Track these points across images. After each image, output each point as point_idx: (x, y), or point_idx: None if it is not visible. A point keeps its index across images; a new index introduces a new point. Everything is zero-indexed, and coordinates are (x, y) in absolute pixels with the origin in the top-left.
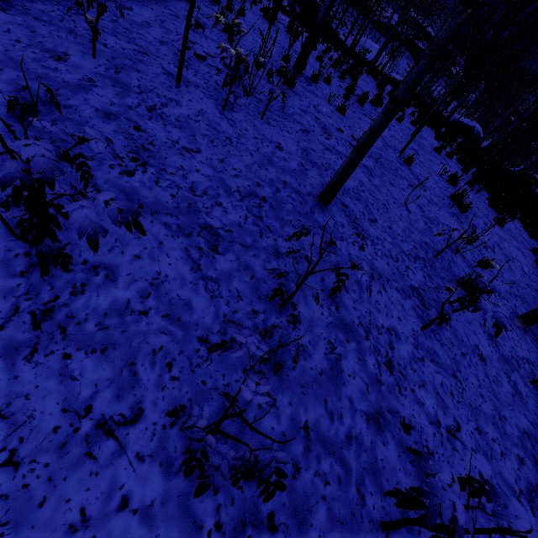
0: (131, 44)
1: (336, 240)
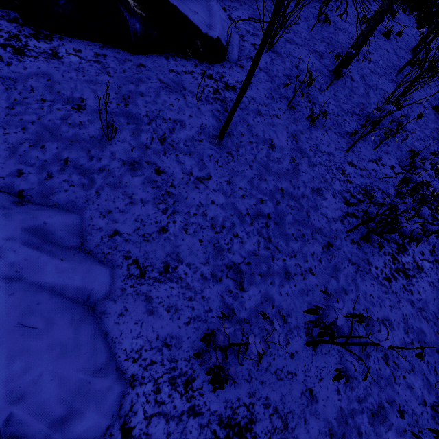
0: None
1: (332, 10)
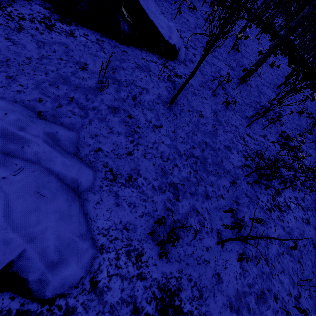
0: None
1: (240, 45)
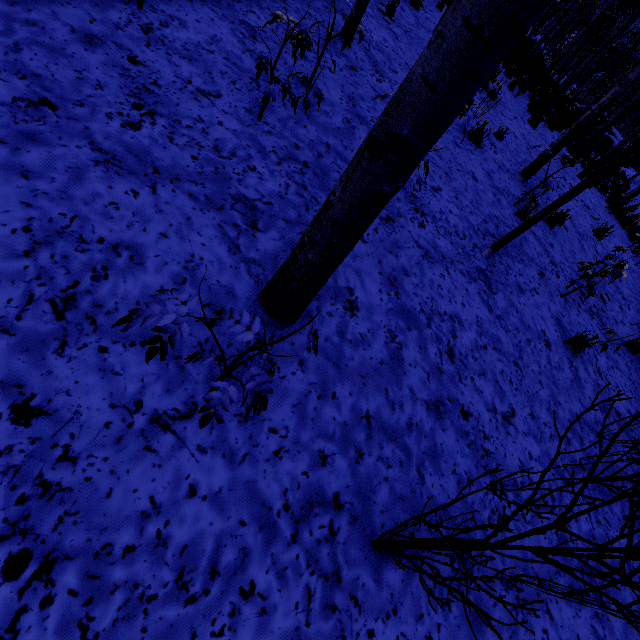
0: None
1: (356, 68)
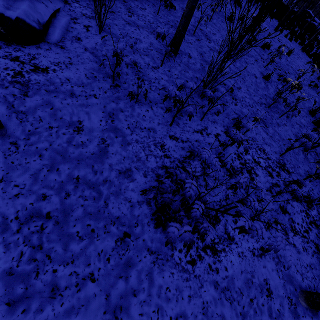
0: None
1: None
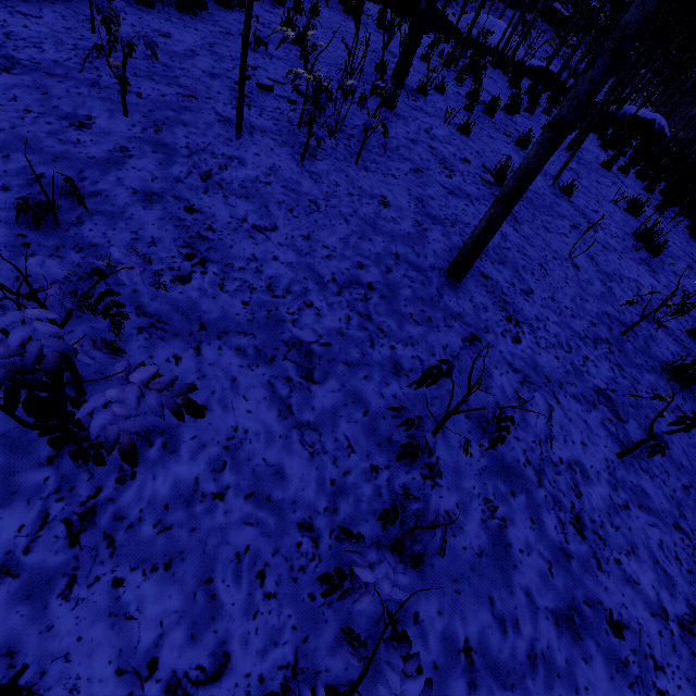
0: (173, 86)
1: (479, 334)
